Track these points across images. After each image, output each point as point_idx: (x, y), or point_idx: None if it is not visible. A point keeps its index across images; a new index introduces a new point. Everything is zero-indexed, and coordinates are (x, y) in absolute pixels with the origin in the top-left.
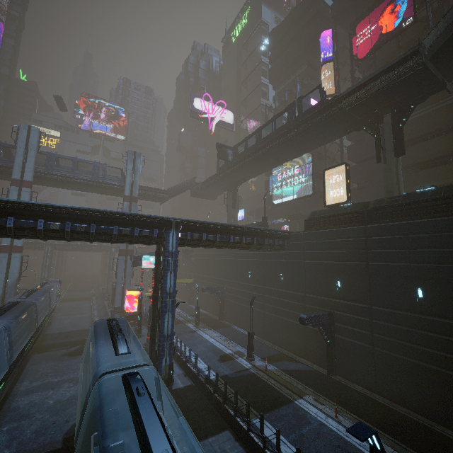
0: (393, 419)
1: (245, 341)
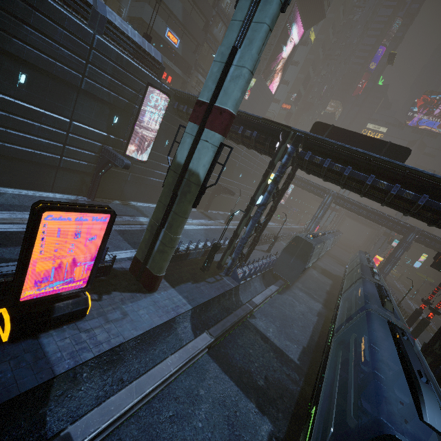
0: None
1: (437, 322)
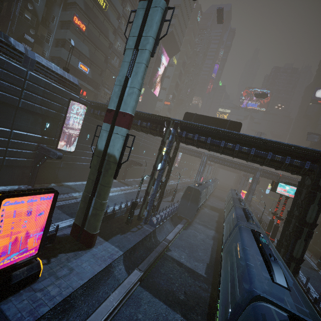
0: (318, 253)
1: None
